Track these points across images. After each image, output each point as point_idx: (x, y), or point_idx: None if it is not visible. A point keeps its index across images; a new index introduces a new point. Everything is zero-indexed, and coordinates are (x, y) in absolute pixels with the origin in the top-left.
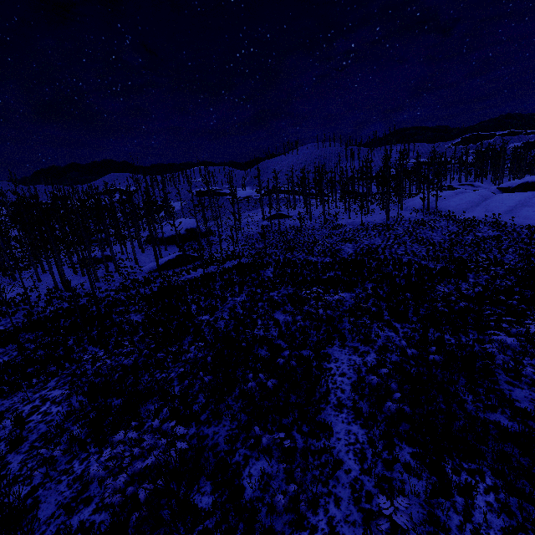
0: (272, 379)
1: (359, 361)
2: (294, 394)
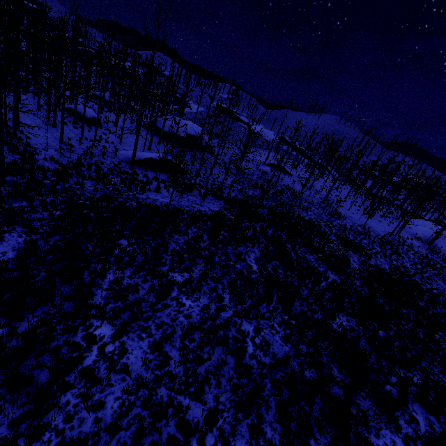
0: None
1: None
2: None
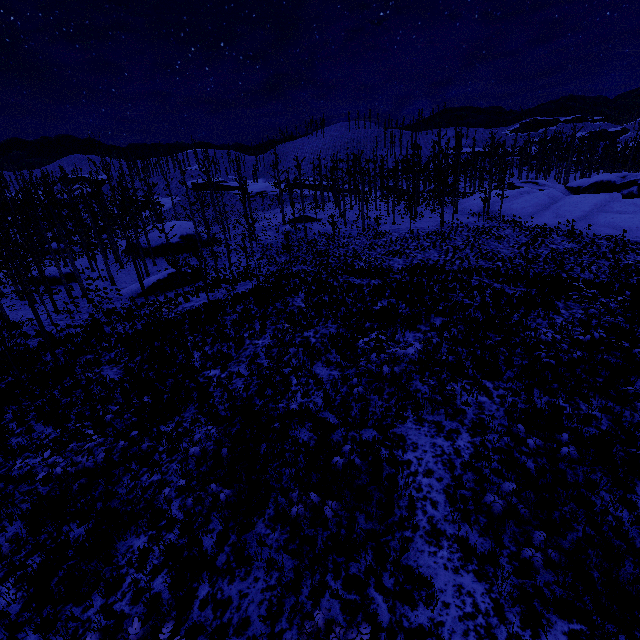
0: (330, 501)
1: (449, 448)
2: (361, 513)
